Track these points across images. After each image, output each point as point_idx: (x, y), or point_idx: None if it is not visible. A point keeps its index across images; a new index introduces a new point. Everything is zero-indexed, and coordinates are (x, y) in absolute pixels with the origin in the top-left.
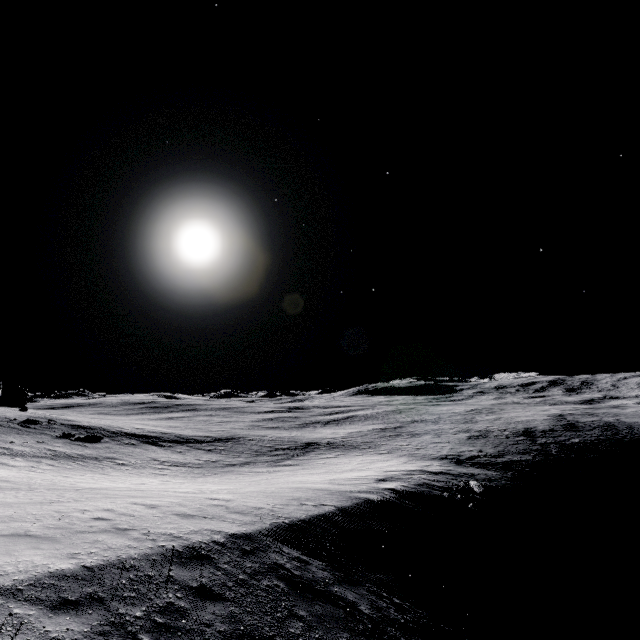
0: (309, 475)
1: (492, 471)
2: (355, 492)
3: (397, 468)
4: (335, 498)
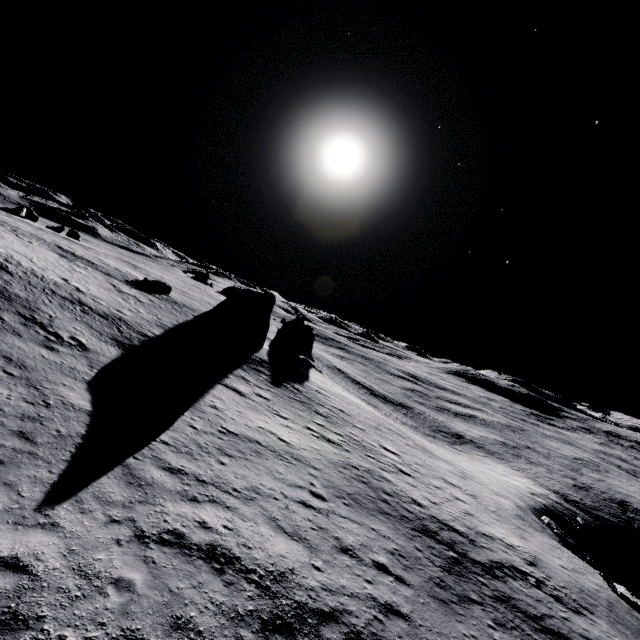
0: (486, 469)
1: (587, 516)
2: (529, 497)
3: (532, 487)
4: (528, 498)
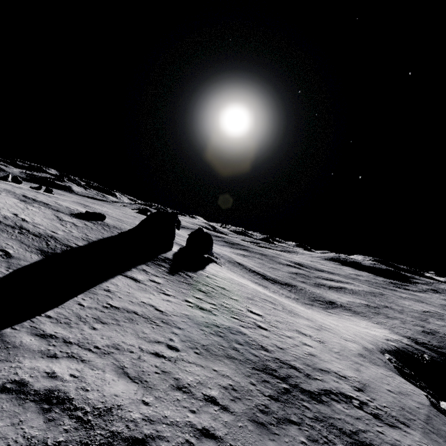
0: (351, 324)
1: (434, 353)
2: (384, 342)
3: (388, 335)
4: (382, 343)
